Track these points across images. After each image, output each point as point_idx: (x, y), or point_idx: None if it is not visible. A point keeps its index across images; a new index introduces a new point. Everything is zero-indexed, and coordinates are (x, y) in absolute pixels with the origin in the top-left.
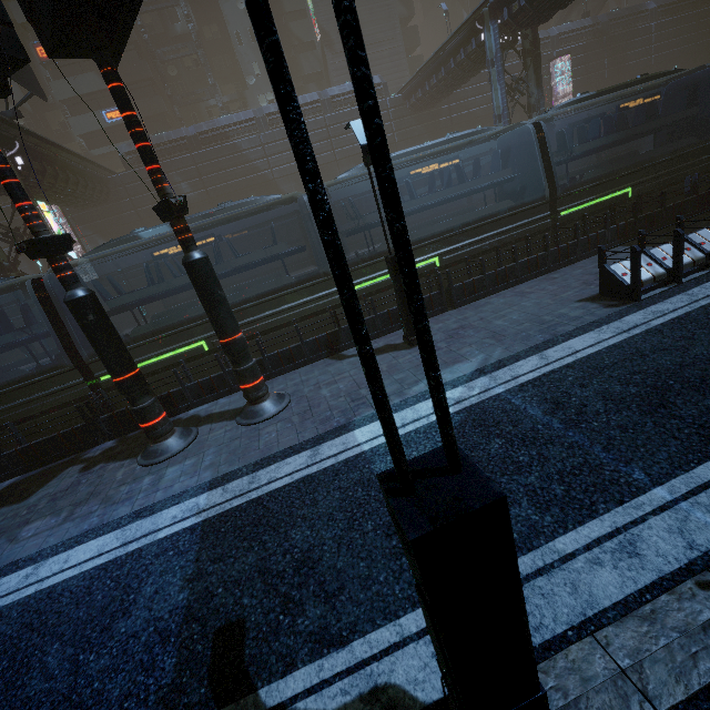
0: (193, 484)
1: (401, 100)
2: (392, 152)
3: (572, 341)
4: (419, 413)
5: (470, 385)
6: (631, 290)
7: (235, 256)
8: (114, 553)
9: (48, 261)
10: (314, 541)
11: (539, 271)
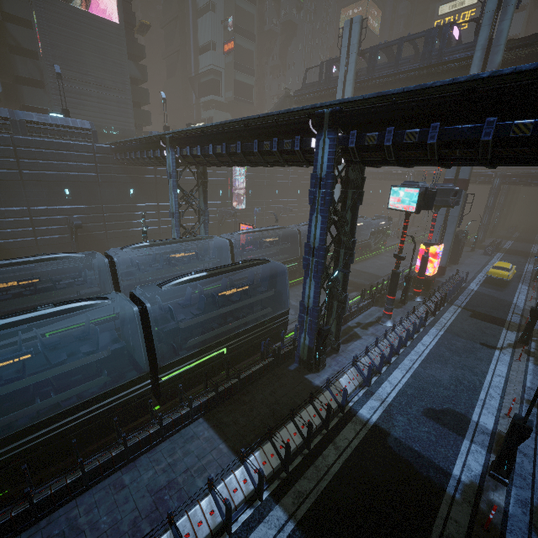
0: None
1: (109, 150)
2: (94, 188)
3: None
4: None
5: None
6: None
7: None
8: None
9: None
10: None
11: (115, 468)
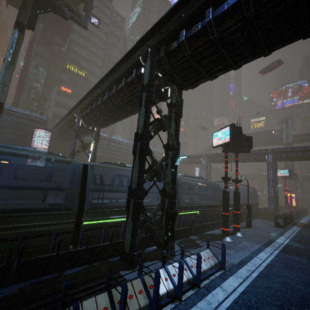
0: (259, 246)
1: None
2: None
3: (286, 232)
4: (283, 239)
5: (283, 236)
6: (283, 226)
7: (204, 191)
8: (272, 255)
9: (227, 181)
10: (309, 253)
11: None
